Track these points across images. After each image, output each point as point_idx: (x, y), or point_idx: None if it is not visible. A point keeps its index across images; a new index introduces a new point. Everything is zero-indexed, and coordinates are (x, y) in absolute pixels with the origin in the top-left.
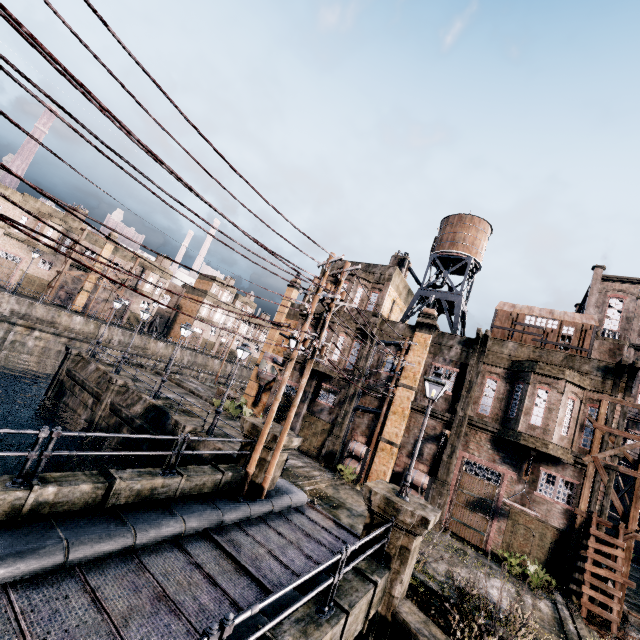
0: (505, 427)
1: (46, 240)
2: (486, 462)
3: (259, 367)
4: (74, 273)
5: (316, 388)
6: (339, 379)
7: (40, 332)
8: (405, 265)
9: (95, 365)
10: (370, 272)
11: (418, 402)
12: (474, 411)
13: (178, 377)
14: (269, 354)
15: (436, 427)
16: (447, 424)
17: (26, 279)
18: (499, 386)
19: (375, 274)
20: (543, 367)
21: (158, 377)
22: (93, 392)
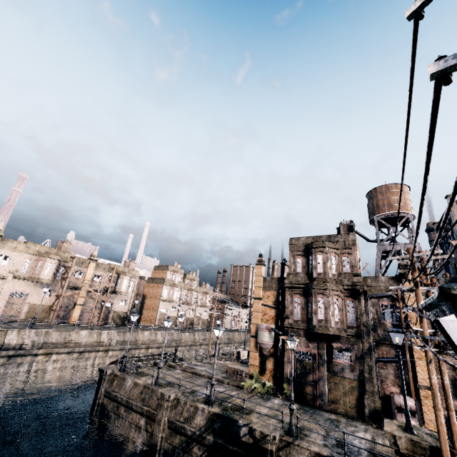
0: None
1: (46, 273)
2: None
3: (259, 339)
4: (70, 293)
5: (328, 349)
6: (348, 337)
7: (56, 355)
8: (354, 229)
9: (131, 380)
10: (334, 241)
11: None
12: None
13: (185, 364)
14: (264, 325)
15: None
16: None
17: (32, 309)
18: None
19: (339, 242)
20: None
21: (174, 371)
22: (143, 411)
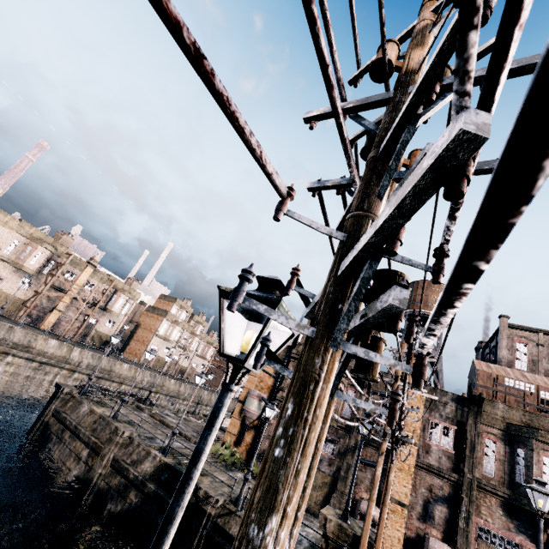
0: (517, 493)
1: (32, 262)
2: (502, 531)
3: (245, 405)
4: (52, 294)
5: None
6: (337, 428)
7: (13, 357)
8: None
9: (88, 406)
10: None
11: (421, 458)
12: (479, 472)
13: (156, 410)
14: (256, 392)
15: (443, 487)
16: (455, 485)
17: (2, 298)
18: (498, 447)
19: None
20: (544, 435)
21: (141, 413)
22: (89, 442)
